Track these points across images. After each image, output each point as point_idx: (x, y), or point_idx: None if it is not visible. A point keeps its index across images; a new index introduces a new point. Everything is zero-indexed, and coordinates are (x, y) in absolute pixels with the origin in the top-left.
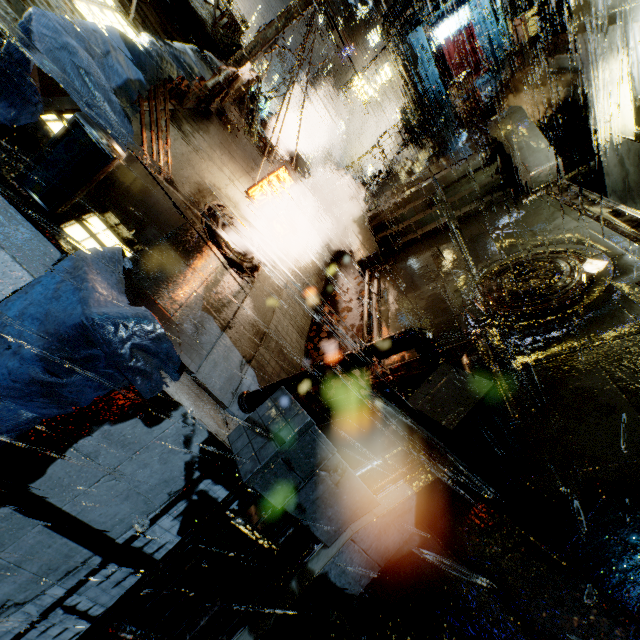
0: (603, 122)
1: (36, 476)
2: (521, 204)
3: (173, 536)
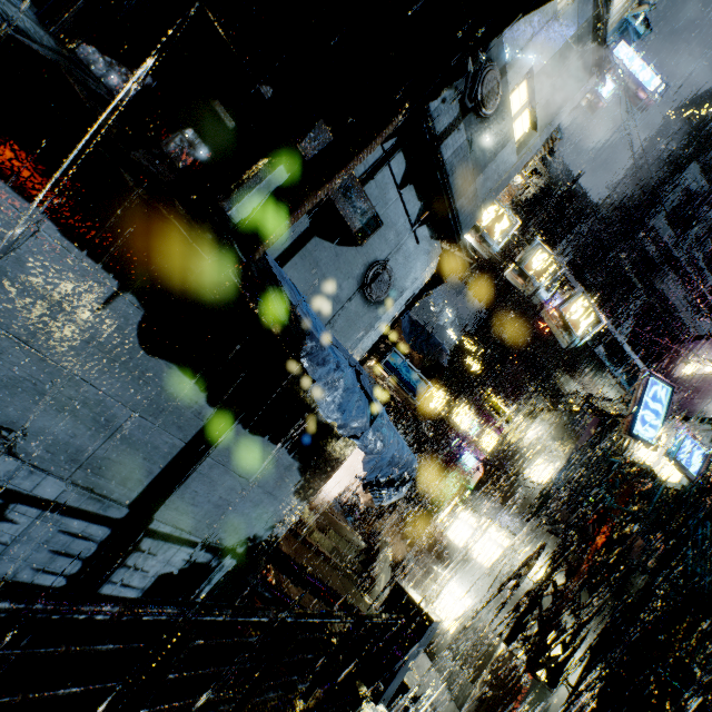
0: None
1: (251, 429)
2: (363, 597)
3: (156, 572)
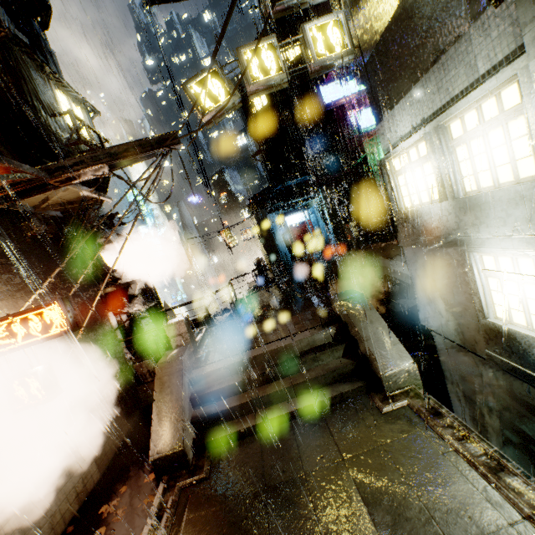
0: (439, 325)
1: None
2: (381, 414)
3: None
